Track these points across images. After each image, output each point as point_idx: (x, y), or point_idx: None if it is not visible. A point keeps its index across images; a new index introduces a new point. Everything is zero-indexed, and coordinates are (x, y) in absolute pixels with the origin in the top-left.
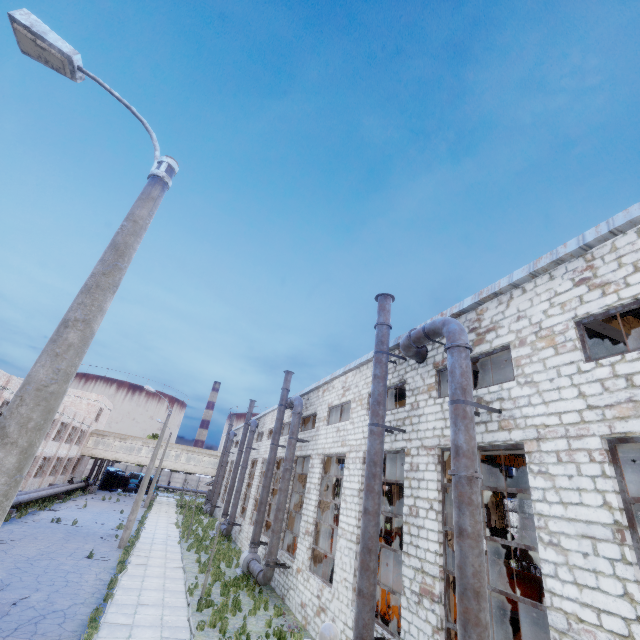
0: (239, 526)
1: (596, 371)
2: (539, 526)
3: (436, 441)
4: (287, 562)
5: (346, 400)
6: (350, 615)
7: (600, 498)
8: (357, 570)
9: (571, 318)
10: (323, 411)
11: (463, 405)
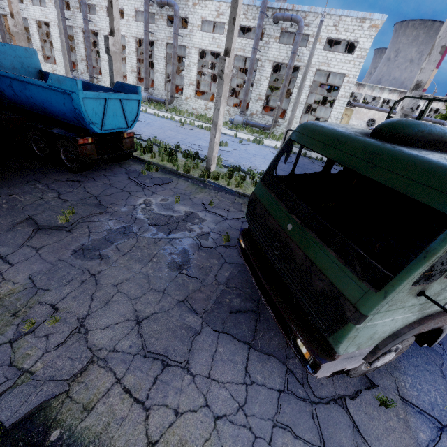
0: (94, 79)
1: (323, 54)
2: (296, 85)
3: (274, 59)
4: (175, 96)
5: (221, 22)
6: (225, 108)
7: (310, 80)
8: (228, 96)
9: (327, 36)
10: (196, 20)
11: (296, 55)
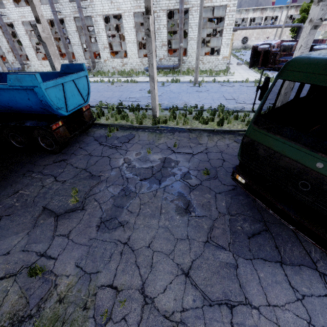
0: (24, 65)
1: None
2: (189, 25)
3: (166, 8)
4: (95, 61)
5: None
6: (138, 60)
7: None
8: (137, 50)
9: None
10: None
11: None
